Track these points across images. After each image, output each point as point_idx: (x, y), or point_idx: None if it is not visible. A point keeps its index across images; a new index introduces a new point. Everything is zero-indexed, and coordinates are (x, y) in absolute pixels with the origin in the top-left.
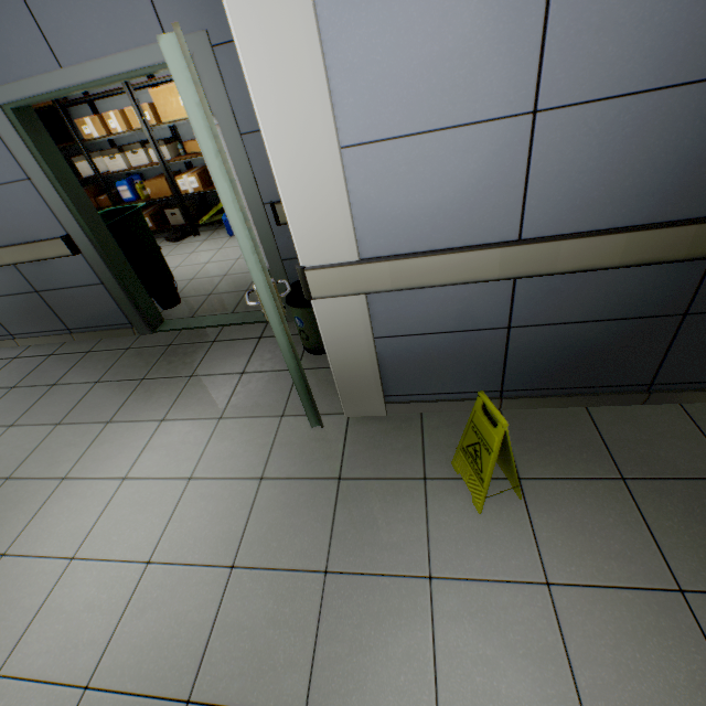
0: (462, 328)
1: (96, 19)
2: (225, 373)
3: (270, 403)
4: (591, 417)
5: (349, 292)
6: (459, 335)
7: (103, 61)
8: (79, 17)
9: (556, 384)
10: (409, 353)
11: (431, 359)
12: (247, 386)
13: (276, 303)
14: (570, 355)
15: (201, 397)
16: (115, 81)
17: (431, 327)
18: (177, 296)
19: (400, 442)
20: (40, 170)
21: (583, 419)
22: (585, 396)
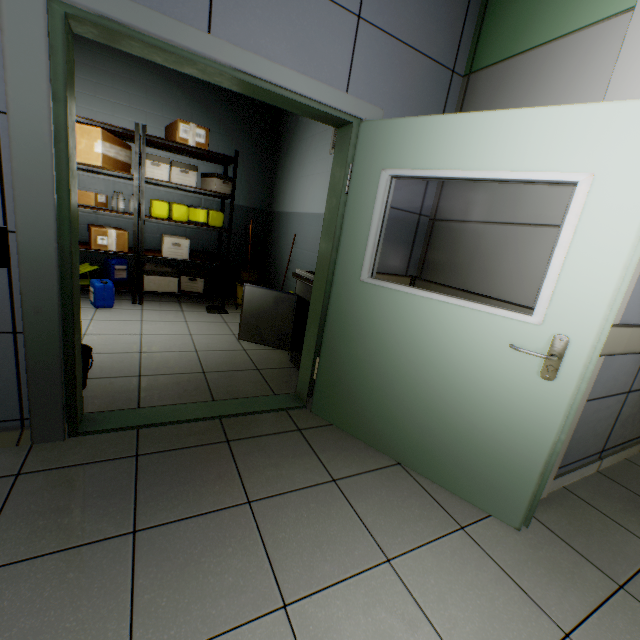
0: (614, 392)
1: (290, 31)
2: (307, 485)
3: (425, 513)
4: (637, 465)
5: (604, 352)
6: (610, 399)
7: (273, 65)
8: (272, 16)
9: (621, 440)
10: (584, 418)
11: (590, 423)
12: (365, 498)
13: (598, 355)
14: (634, 414)
15: (312, 534)
16: (270, 89)
17: (605, 391)
18: (87, 374)
19: (595, 521)
20: (45, 110)
21: (637, 467)
22: (628, 448)
